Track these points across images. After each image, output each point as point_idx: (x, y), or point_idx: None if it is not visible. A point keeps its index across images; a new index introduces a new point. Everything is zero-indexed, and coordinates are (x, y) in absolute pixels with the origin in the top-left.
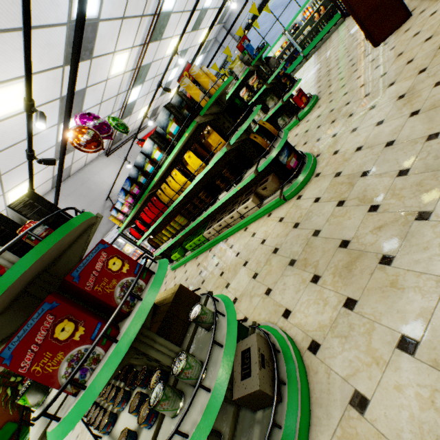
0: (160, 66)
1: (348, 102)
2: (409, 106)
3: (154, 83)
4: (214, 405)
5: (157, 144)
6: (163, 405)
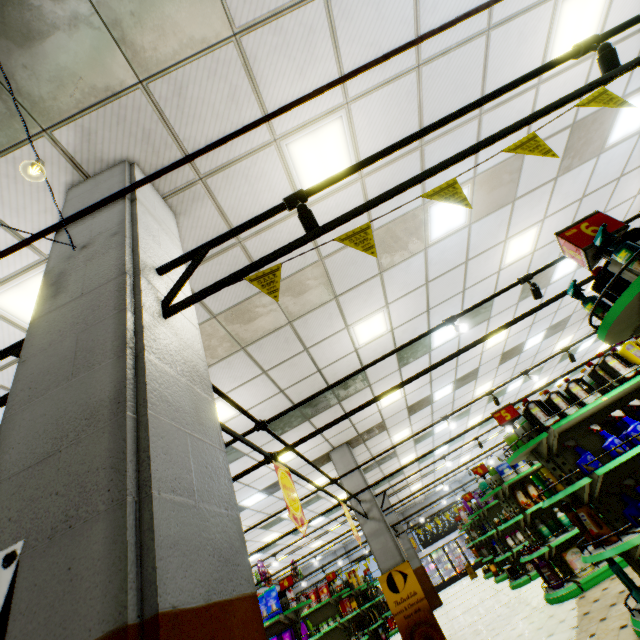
0: (303, 550)
1: None
2: None
3: (291, 557)
4: (366, 637)
5: None
6: (354, 636)
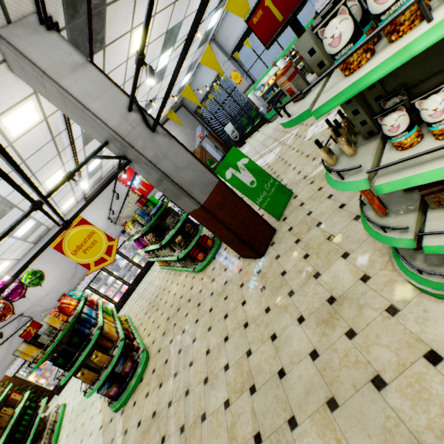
0: None
1: (184, 330)
2: (140, 441)
3: None
4: None
5: None
6: None
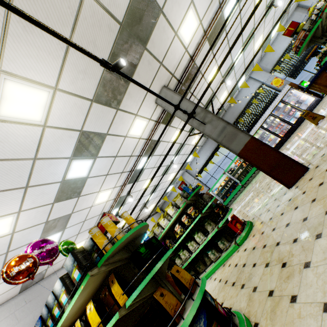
0: (138, 194)
1: (277, 242)
2: None
3: (133, 204)
4: None
5: (65, 286)
6: None
